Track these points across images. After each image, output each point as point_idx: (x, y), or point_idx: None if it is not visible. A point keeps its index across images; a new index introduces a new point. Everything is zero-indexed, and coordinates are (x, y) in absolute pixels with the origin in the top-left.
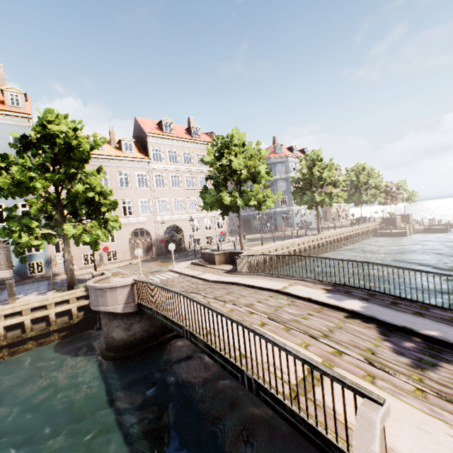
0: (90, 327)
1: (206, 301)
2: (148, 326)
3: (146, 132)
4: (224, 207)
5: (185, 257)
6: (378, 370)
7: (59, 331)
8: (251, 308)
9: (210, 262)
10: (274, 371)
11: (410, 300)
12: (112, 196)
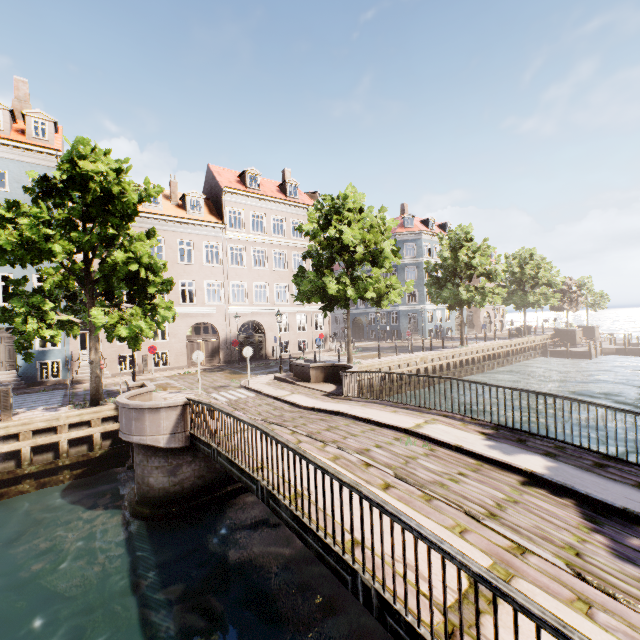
0: (118, 464)
1: (295, 440)
2: (203, 470)
3: (223, 185)
4: (327, 299)
5: (266, 368)
6: (594, 590)
7: (71, 467)
8: (366, 456)
9: (302, 379)
10: (415, 583)
11: (625, 461)
12: (168, 274)
